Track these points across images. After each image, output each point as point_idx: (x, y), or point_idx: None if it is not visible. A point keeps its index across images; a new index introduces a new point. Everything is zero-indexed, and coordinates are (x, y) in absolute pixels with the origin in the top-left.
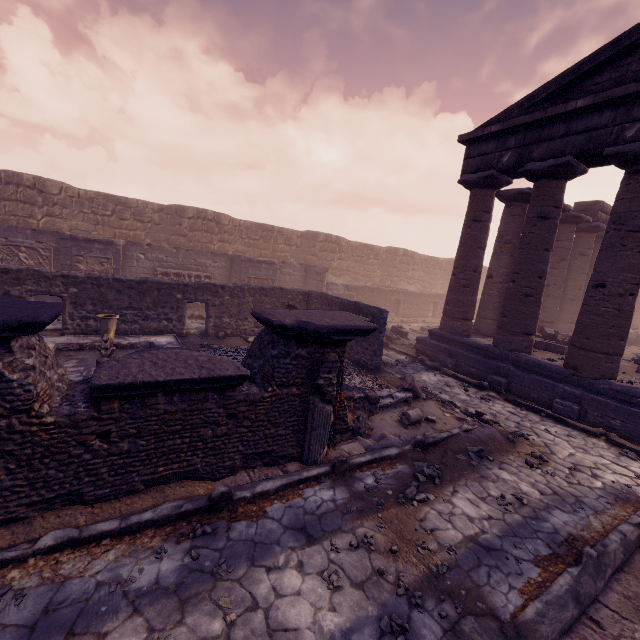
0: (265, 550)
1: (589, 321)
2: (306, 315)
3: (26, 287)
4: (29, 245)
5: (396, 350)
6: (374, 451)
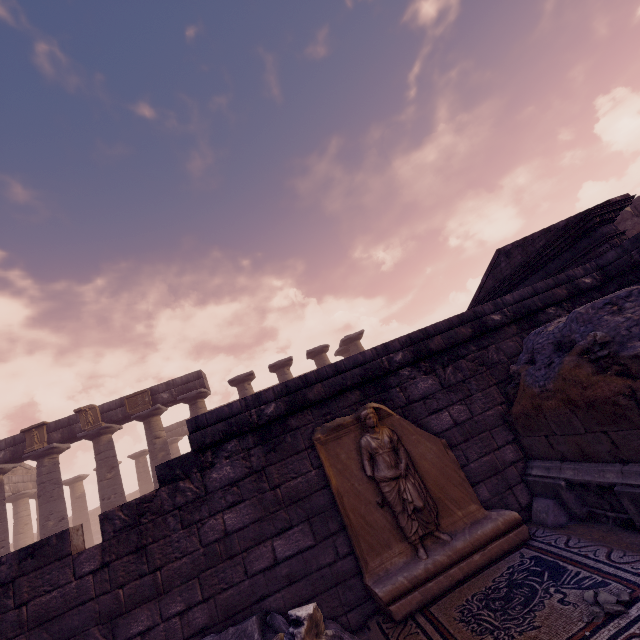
0: None
1: None
2: None
3: None
4: None
5: None
6: None
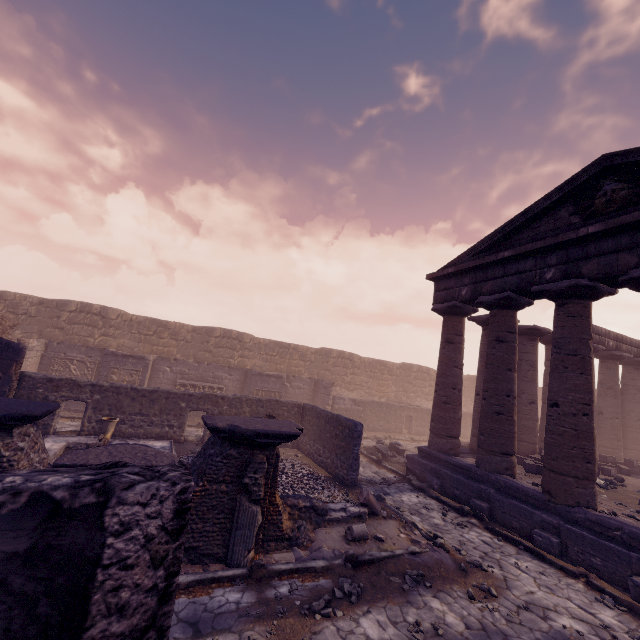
0: None
1: (552, 441)
2: (245, 421)
3: (62, 393)
4: (80, 359)
5: (387, 468)
6: (300, 561)
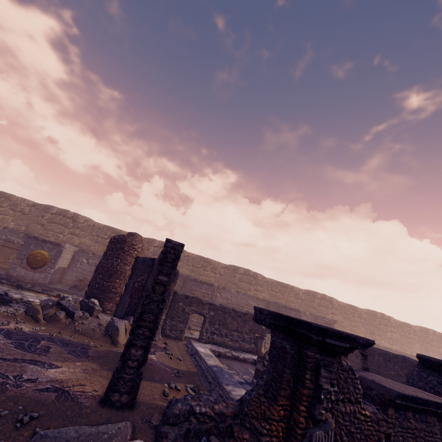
0: None
1: None
2: None
3: (192, 307)
4: None
5: None
6: None
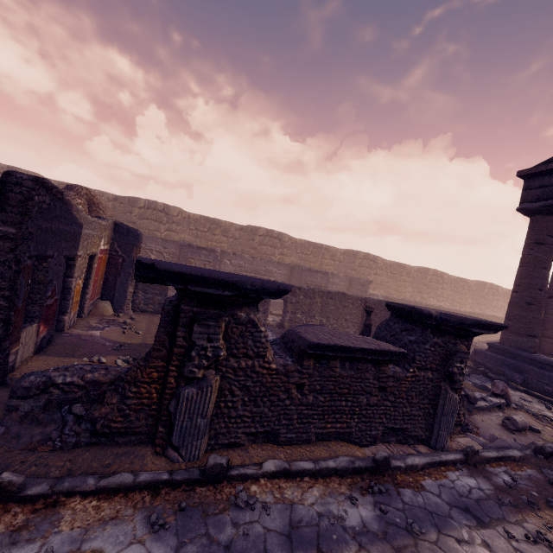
0: (443, 521)
1: None
2: (434, 309)
3: None
4: (158, 249)
5: None
6: (496, 449)
